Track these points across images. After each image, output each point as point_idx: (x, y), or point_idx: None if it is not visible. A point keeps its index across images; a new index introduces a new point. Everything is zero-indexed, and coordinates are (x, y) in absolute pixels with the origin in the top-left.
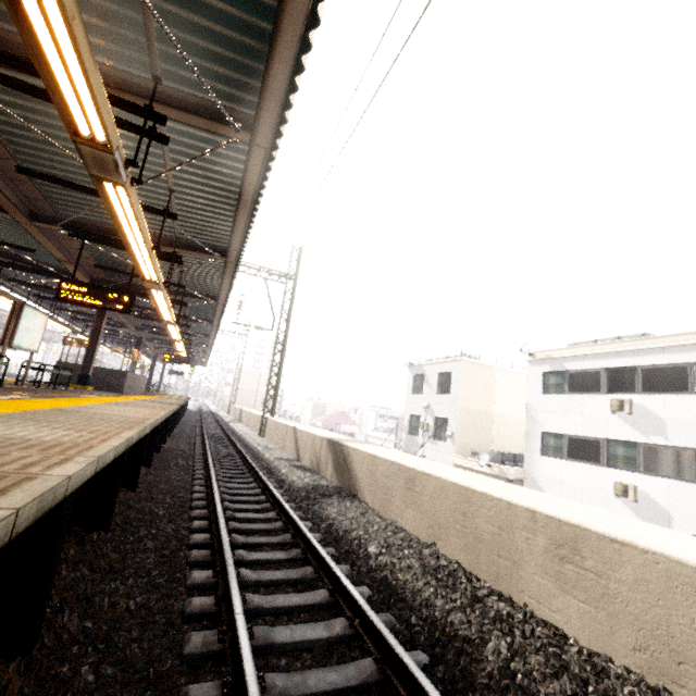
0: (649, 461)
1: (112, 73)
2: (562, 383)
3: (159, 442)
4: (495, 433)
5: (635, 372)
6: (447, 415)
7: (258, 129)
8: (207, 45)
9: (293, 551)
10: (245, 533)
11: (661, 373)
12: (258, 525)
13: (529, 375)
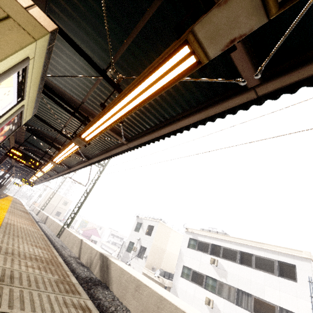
0: (220, 289)
1: (93, 113)
2: (195, 245)
3: None
4: (164, 260)
5: (221, 248)
6: (146, 246)
7: (130, 143)
8: (127, 121)
9: None
10: None
11: (229, 251)
12: None
13: (184, 237)
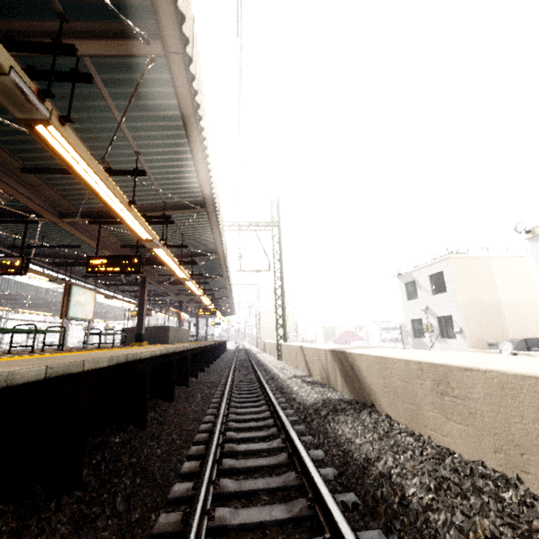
0: None
1: (26, 28)
2: None
3: (186, 377)
4: (508, 321)
5: None
6: (449, 313)
7: (163, 28)
8: None
9: (295, 504)
10: (243, 472)
11: None
12: (258, 460)
13: (533, 253)
